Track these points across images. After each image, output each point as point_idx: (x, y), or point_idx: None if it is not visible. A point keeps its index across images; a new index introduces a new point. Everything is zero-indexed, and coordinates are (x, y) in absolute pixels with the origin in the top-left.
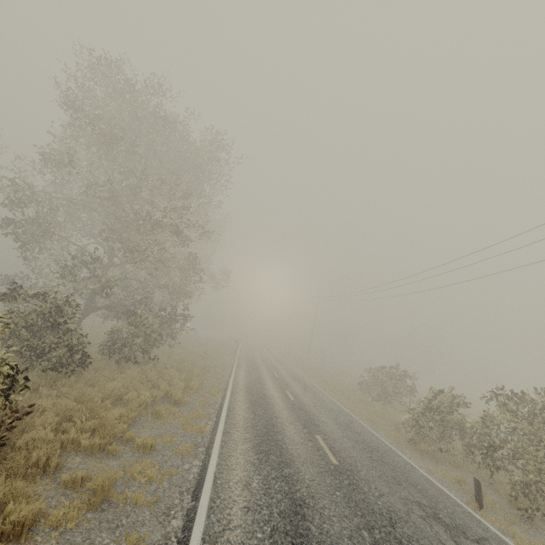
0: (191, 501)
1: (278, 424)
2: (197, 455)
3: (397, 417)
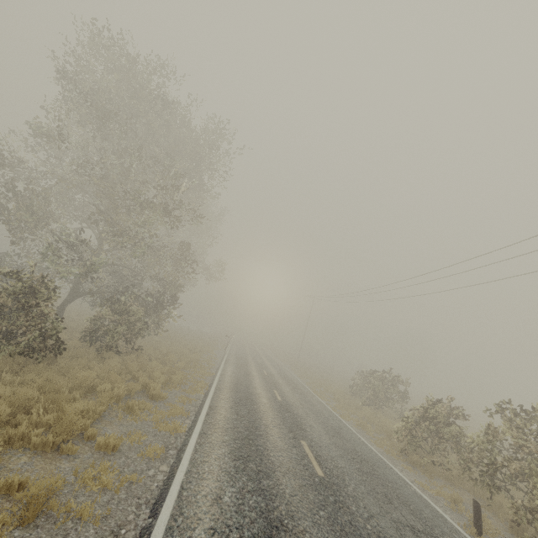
0: (148, 517)
1: (261, 426)
2: (167, 458)
3: (388, 424)
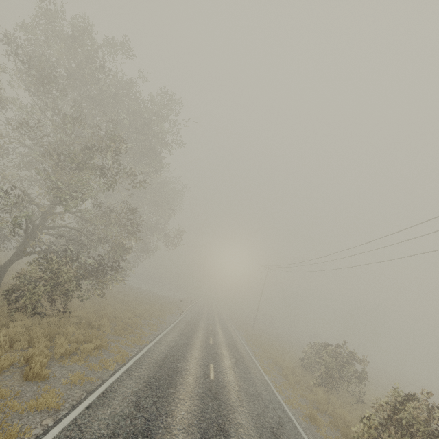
0: None
1: (159, 430)
2: None
3: (344, 416)
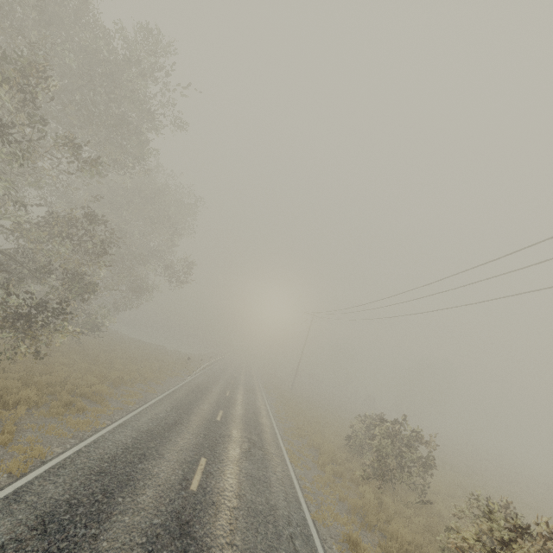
0: None
1: None
2: None
3: (402, 535)
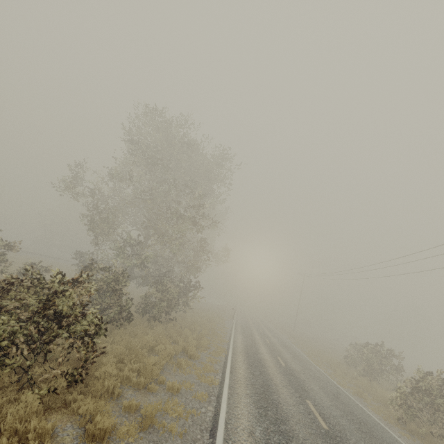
0: (209, 438)
1: (272, 385)
2: (210, 402)
3: (384, 394)
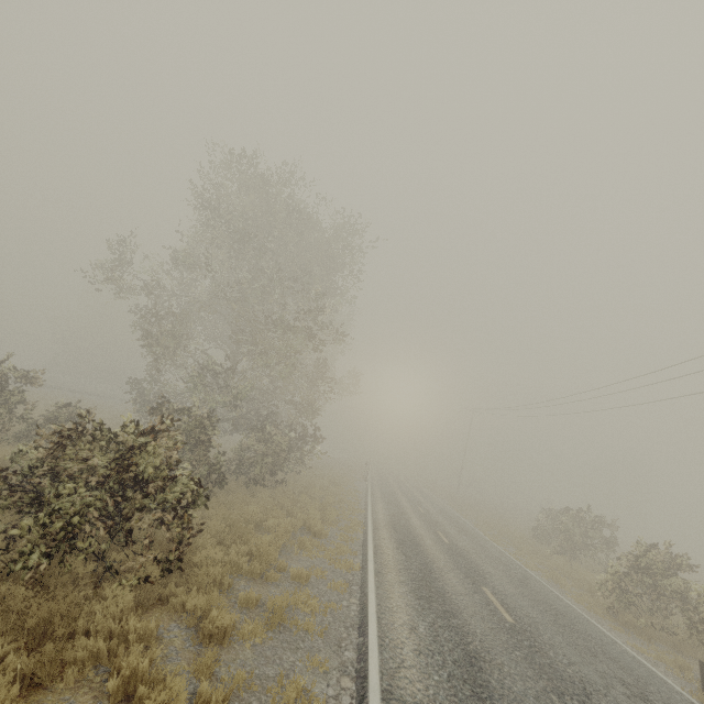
0: (358, 636)
1: (434, 569)
2: (353, 593)
3: (589, 578)
